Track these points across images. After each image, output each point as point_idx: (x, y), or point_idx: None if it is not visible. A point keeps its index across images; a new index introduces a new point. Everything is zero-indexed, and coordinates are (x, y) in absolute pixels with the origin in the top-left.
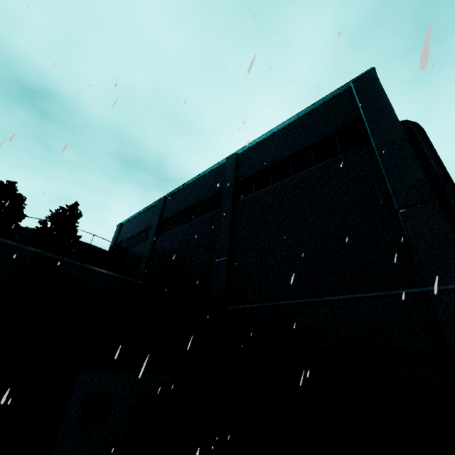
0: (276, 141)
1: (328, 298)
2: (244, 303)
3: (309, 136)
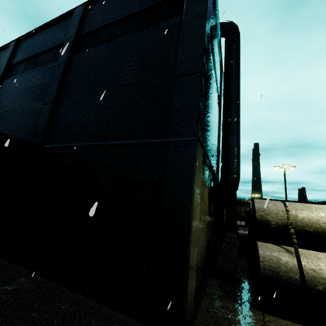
0: (120, 0)
1: (109, 142)
2: (56, 143)
3: (145, 0)
